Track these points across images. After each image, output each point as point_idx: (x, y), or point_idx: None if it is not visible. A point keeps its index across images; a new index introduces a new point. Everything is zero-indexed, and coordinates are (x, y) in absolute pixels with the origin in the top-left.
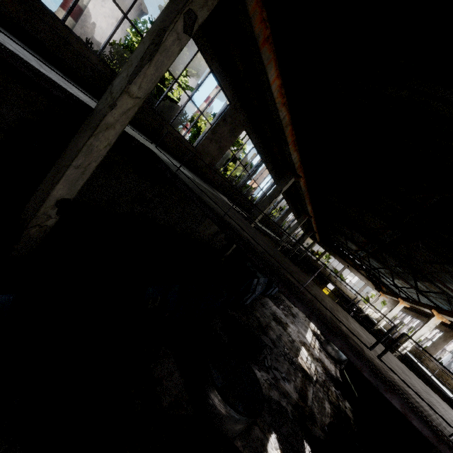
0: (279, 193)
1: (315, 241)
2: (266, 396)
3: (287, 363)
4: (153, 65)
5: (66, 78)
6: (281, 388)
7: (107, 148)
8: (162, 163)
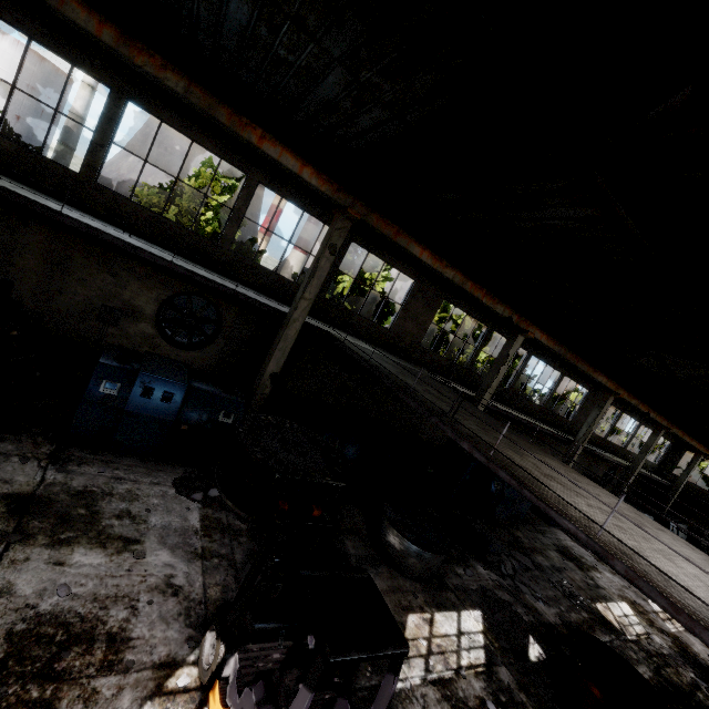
0: (506, 358)
1: (697, 453)
2: (484, 587)
3: (559, 593)
4: (316, 279)
5: (277, 303)
6: (523, 599)
7: (296, 334)
8: (336, 338)
